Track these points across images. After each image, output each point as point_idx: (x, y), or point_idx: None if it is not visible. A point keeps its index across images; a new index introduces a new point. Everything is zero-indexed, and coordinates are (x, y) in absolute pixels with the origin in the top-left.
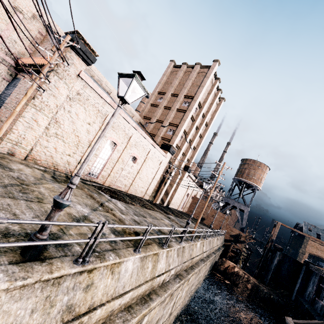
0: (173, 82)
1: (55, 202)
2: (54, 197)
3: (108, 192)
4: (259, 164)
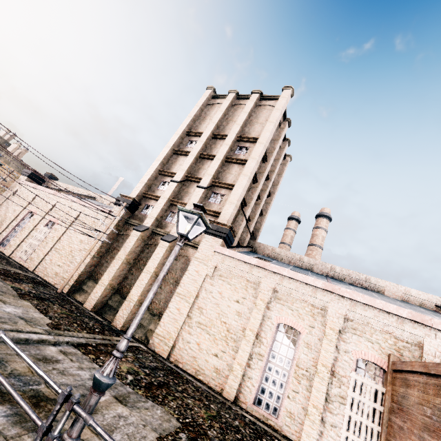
0: None
1: None
2: None
3: None
4: None
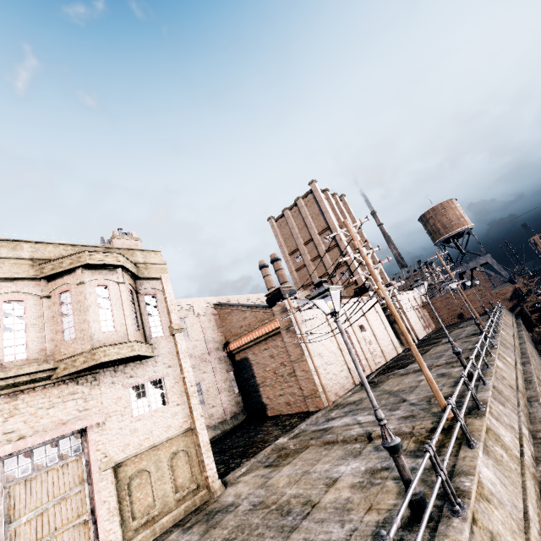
0: (294, 233)
1: (458, 353)
2: (454, 352)
3: (390, 370)
4: (442, 206)
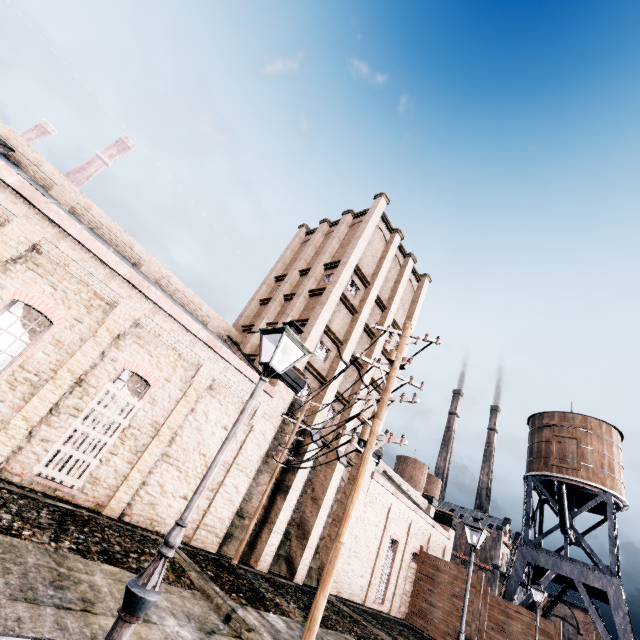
0: (303, 252)
1: None
2: None
3: None
4: (584, 422)
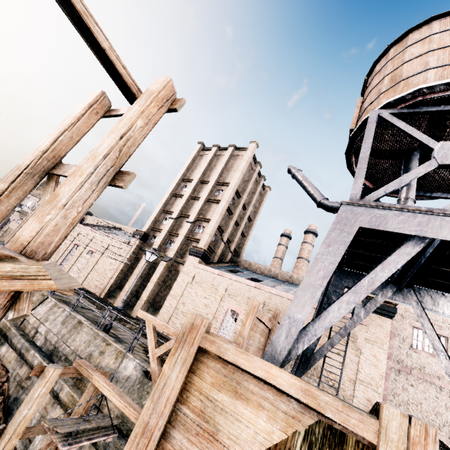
0: None
1: None
2: None
3: None
4: (370, 78)
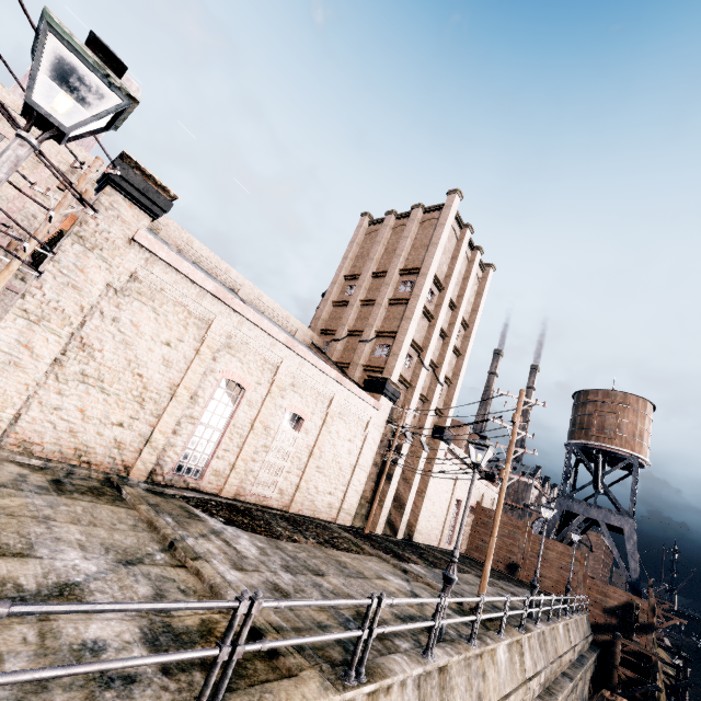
0: (373, 250)
1: None
2: None
3: (222, 512)
4: (624, 398)
